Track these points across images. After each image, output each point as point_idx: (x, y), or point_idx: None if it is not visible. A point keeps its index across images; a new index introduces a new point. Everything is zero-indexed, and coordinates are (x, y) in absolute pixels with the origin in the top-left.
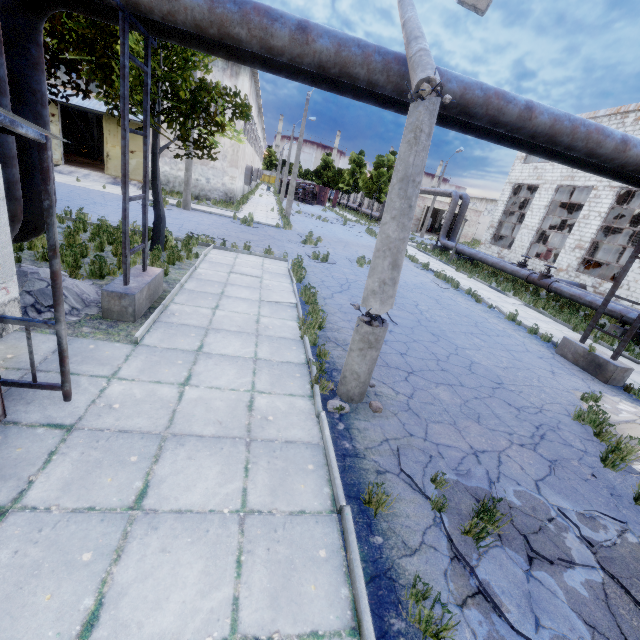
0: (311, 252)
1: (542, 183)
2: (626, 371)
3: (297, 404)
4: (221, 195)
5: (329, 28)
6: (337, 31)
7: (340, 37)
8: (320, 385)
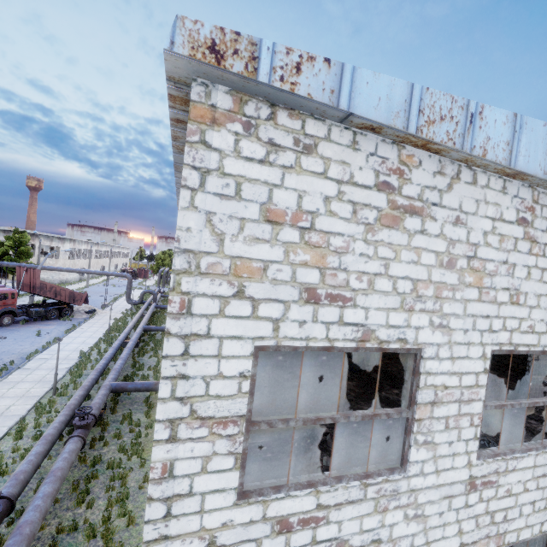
0: None
1: None
2: (104, 305)
3: None
4: (59, 282)
5: (29, 265)
6: (30, 265)
7: (31, 266)
8: None
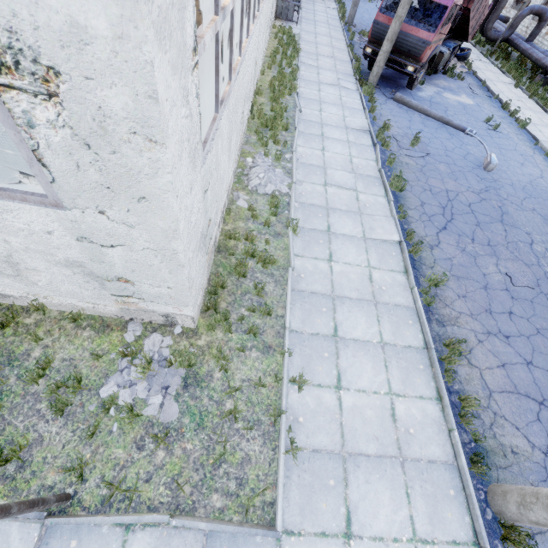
0: None
1: None
2: None
3: (337, 23)
4: None
5: None
6: None
7: None
8: (342, 21)
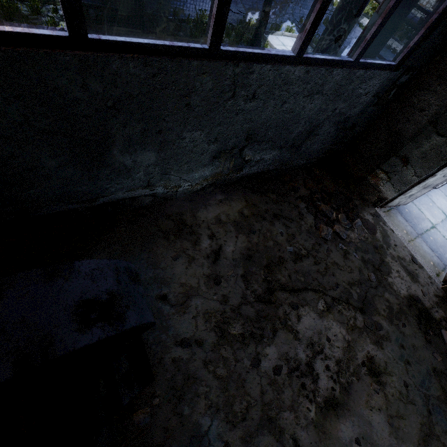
0: (291, 14)
1: None
2: None
3: None
4: None
5: None
6: None
7: None
8: None
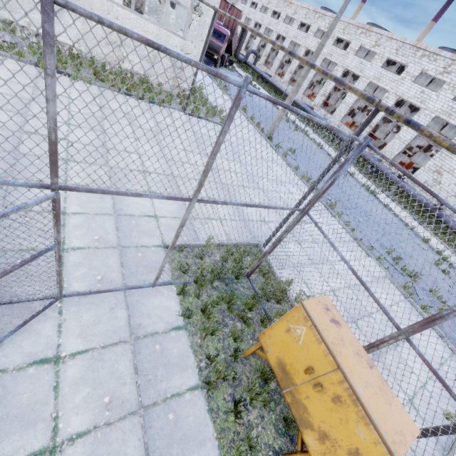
0: None
1: (243, 14)
2: None
3: None
4: None
5: None
6: None
7: None
8: None
